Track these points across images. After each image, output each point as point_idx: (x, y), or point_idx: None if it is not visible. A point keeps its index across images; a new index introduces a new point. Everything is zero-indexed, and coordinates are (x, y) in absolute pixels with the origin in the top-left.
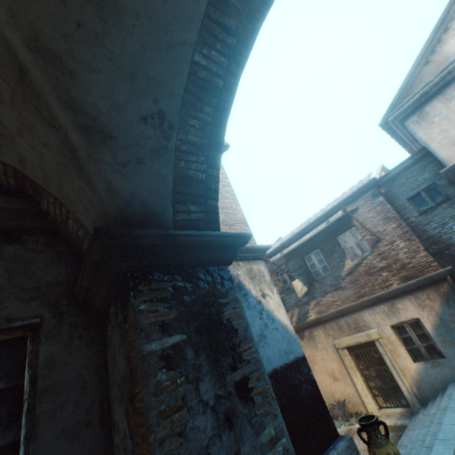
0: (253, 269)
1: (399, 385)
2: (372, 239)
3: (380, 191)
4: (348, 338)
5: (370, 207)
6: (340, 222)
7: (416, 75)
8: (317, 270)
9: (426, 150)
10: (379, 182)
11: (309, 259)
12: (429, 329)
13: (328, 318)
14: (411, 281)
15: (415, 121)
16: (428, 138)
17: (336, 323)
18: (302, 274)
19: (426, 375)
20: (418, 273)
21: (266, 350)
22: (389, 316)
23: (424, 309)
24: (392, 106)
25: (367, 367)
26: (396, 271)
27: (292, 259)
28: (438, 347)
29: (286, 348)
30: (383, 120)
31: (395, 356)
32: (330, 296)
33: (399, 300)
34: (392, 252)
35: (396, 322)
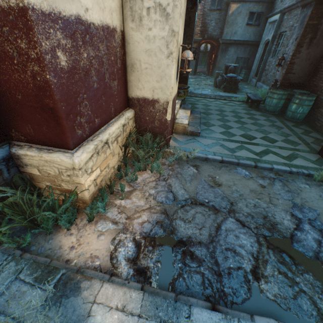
0: None
1: None
2: None
3: None
4: None
5: None
6: None
7: None
8: None
9: None
10: None
11: None
12: None
13: None
14: None
15: None
16: None
17: None
18: None
19: None
20: None
21: None
22: None
23: None
24: None
25: None
26: None
27: None
28: None
29: None
30: None
31: None
32: None
33: None
34: None
35: None
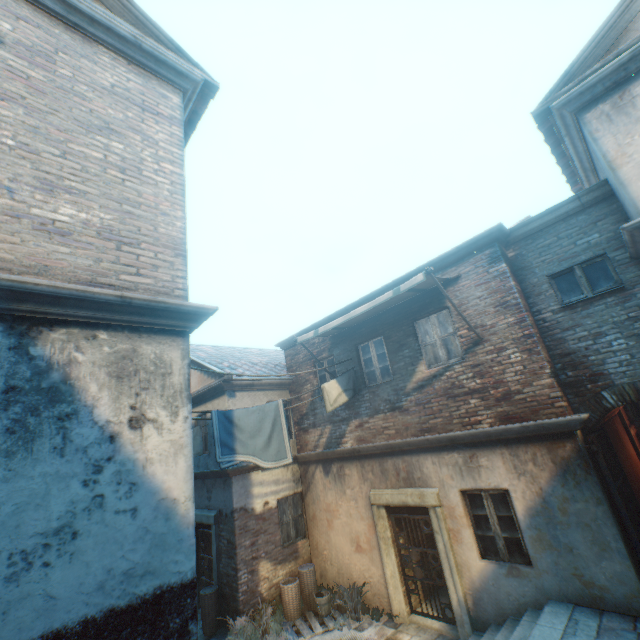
0: (139, 355)
1: (449, 589)
2: (470, 338)
3: (507, 254)
4: (391, 493)
5: (480, 280)
6: (426, 296)
7: (635, 11)
8: (373, 371)
9: (608, 187)
10: (510, 236)
11: (366, 351)
12: (520, 513)
13: (371, 453)
14: (513, 425)
15: (605, 113)
16: (620, 153)
17: (380, 464)
18: (347, 373)
19: (495, 586)
20: (529, 413)
21: (54, 574)
22: (462, 473)
23: (521, 477)
24: (568, 75)
25: (408, 545)
26: (493, 402)
27: (341, 344)
28: (526, 546)
29: (140, 564)
30: (544, 104)
31: (455, 541)
32: (382, 418)
33: (485, 451)
34: (496, 367)
35: (471, 487)
